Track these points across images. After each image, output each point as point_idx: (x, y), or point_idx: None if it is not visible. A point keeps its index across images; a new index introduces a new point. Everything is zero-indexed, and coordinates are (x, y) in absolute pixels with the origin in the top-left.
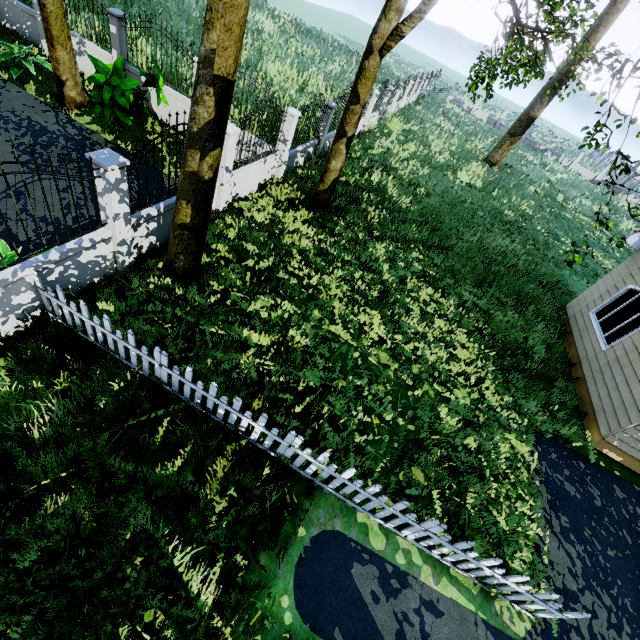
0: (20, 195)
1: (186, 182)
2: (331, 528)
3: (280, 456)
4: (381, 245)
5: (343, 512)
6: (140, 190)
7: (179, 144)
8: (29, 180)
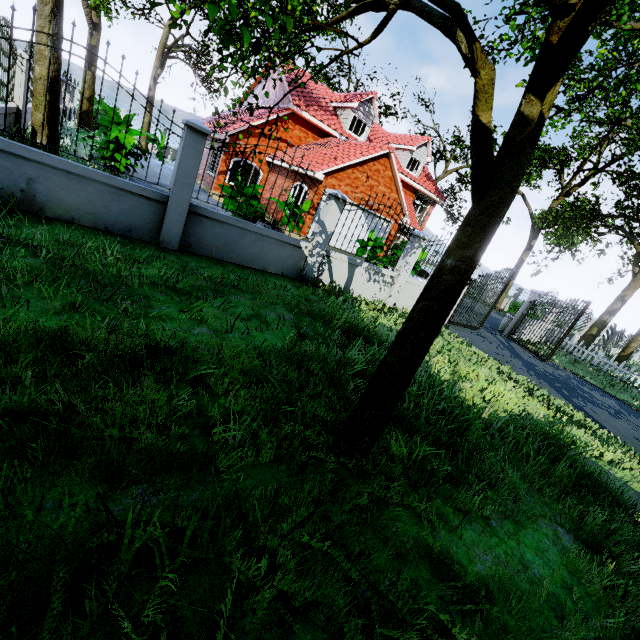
0: None
1: (599, 322)
2: None
3: None
4: None
5: None
6: None
7: None
8: None
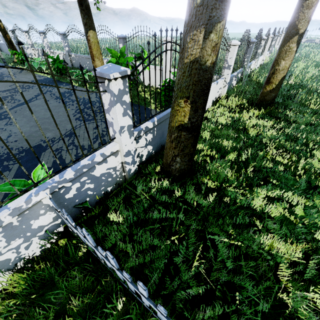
0: (72, 135)
1: (185, 76)
2: None
3: None
4: None
5: None
6: (137, 120)
7: (156, 93)
8: (78, 126)
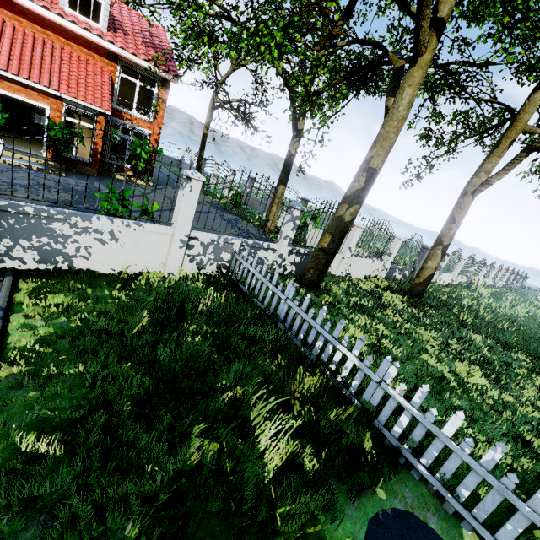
0: None
1: (333, 222)
2: (421, 518)
3: (364, 405)
4: (476, 336)
5: (440, 513)
6: None
7: None
8: None
